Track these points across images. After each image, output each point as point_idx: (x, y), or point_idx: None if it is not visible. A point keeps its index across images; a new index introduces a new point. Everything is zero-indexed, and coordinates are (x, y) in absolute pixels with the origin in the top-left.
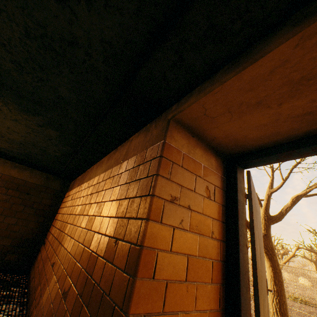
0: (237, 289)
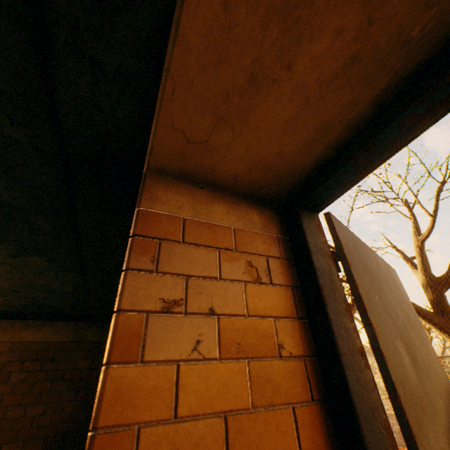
0: None
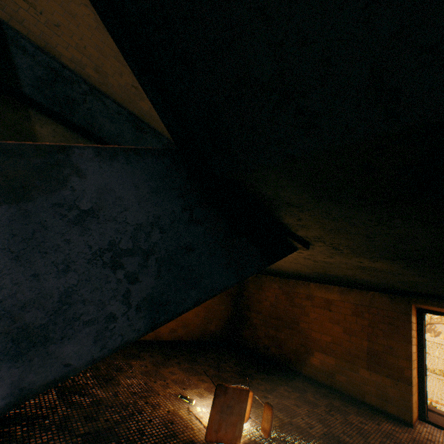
0: (422, 361)
